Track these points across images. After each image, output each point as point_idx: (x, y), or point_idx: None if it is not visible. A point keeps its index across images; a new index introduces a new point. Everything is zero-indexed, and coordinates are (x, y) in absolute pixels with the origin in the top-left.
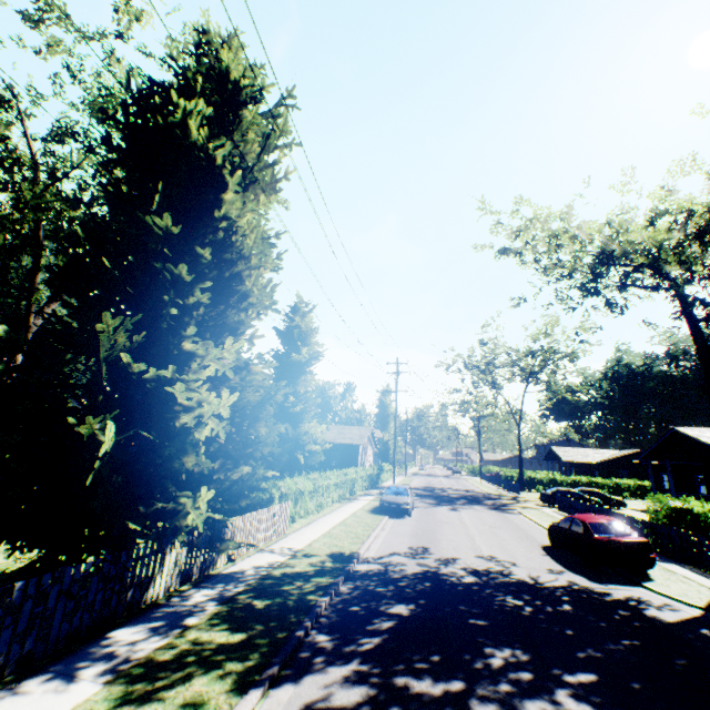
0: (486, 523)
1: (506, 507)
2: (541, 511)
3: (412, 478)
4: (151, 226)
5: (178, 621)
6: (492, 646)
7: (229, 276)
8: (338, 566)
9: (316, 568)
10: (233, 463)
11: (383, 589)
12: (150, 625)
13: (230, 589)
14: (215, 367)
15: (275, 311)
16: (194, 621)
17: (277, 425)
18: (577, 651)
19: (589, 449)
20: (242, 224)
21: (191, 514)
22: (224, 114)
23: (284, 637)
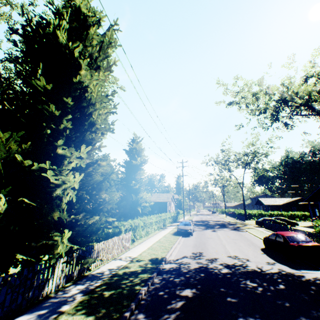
0: (230, 237)
1: (239, 228)
2: (257, 230)
3: (193, 216)
4: (36, 87)
5: (56, 309)
6: (242, 317)
7: (84, 114)
8: (154, 266)
9: (142, 268)
10: (90, 214)
11: (178, 279)
12: (39, 312)
13: (92, 284)
14: (76, 162)
15: (111, 132)
16: (66, 308)
17: (112, 192)
18: (295, 319)
19: (277, 198)
20: (91, 87)
21: (60, 246)
22: (81, 33)
23: (117, 318)
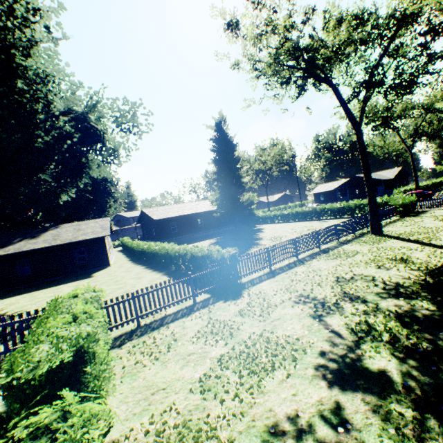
0: None
1: None
2: None
3: None
4: None
5: None
6: None
7: None
8: None
9: None
10: None
11: None
12: None
13: None
14: None
15: None
16: None
17: None
18: None
19: None
20: None
21: None
22: None
23: None
